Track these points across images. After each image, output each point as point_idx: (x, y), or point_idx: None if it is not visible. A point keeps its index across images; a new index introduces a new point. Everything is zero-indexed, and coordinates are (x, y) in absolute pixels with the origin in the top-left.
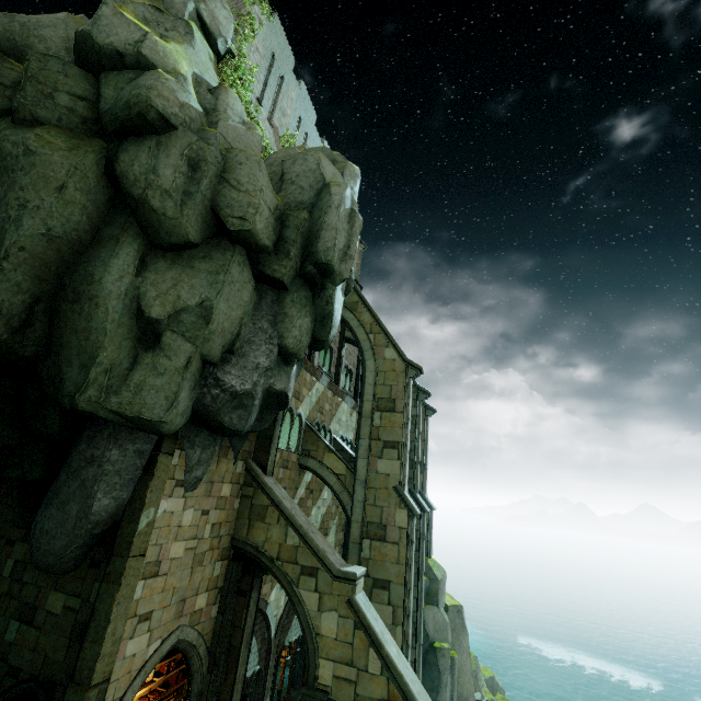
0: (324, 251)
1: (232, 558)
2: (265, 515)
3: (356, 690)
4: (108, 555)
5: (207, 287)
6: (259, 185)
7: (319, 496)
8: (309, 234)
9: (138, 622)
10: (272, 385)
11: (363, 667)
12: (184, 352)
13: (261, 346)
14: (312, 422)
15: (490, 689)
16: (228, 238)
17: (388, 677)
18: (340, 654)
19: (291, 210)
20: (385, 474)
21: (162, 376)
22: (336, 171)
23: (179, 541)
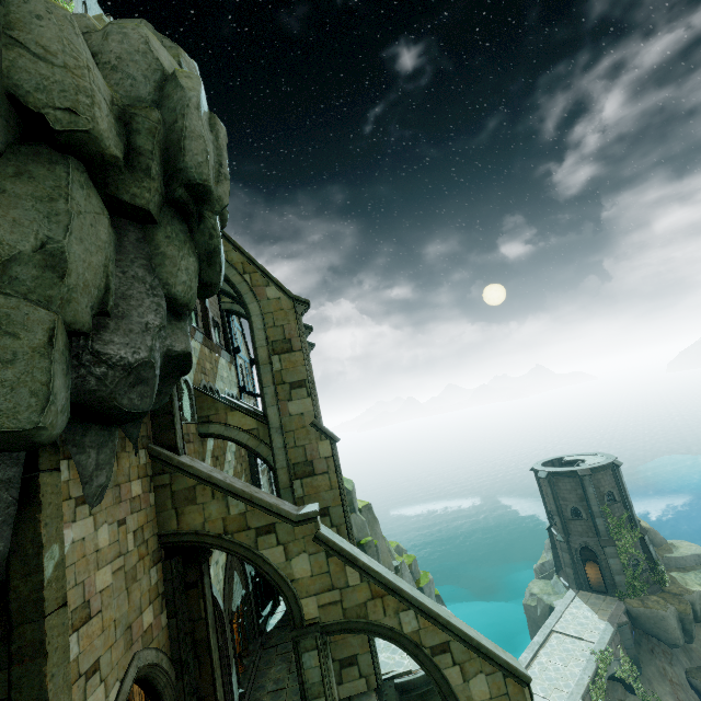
0: (196, 167)
1: (165, 557)
2: (194, 497)
3: (343, 606)
4: (5, 631)
5: (42, 221)
6: (82, 59)
7: (224, 461)
8: (165, 145)
9: (86, 681)
10: (170, 347)
11: (344, 585)
12: (38, 322)
13: (143, 301)
14: (199, 385)
15: (398, 555)
16: (51, 143)
17: (368, 581)
18: (319, 586)
19: (135, 107)
20: (299, 415)
21: (12, 364)
22: (172, 59)
23: (102, 568)
